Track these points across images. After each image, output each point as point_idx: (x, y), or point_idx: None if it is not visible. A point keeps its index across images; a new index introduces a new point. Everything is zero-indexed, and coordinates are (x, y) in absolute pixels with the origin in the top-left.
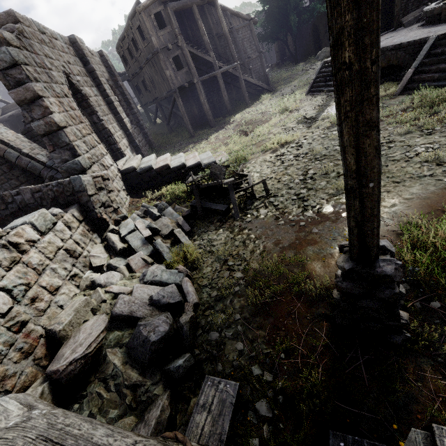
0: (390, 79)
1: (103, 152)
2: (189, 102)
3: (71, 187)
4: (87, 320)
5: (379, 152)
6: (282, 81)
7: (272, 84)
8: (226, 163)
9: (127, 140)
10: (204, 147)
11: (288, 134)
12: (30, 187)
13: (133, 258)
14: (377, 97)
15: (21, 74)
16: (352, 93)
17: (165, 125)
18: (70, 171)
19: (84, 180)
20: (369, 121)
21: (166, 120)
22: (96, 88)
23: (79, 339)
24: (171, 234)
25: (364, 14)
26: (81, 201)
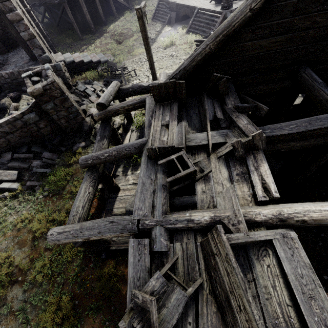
0: (187, 22)
1: (47, 50)
2: (73, 9)
3: (55, 69)
4: (89, 109)
5: (153, 61)
6: (137, 1)
7: (130, 1)
8: (114, 61)
9: (45, 41)
10: (94, 49)
11: (143, 47)
12: (34, 68)
13: (91, 98)
14: (150, 53)
15: (11, 5)
16: (147, 52)
17: (52, 25)
18: (44, 61)
19: (61, 65)
20: (150, 56)
21: (55, 22)
22: (18, 0)
23: (92, 110)
24: (101, 91)
25: (147, 43)
26: (60, 75)
